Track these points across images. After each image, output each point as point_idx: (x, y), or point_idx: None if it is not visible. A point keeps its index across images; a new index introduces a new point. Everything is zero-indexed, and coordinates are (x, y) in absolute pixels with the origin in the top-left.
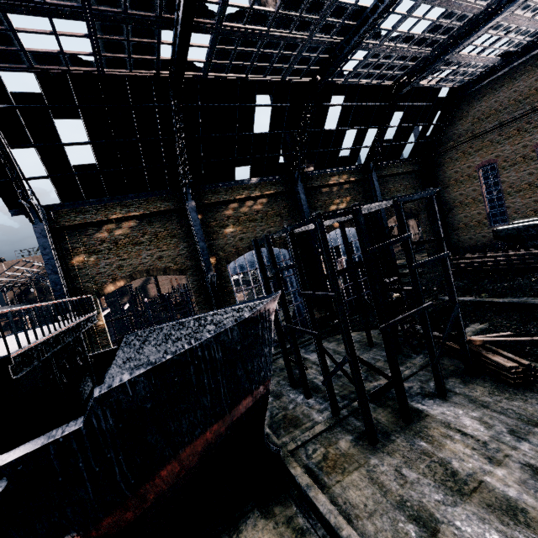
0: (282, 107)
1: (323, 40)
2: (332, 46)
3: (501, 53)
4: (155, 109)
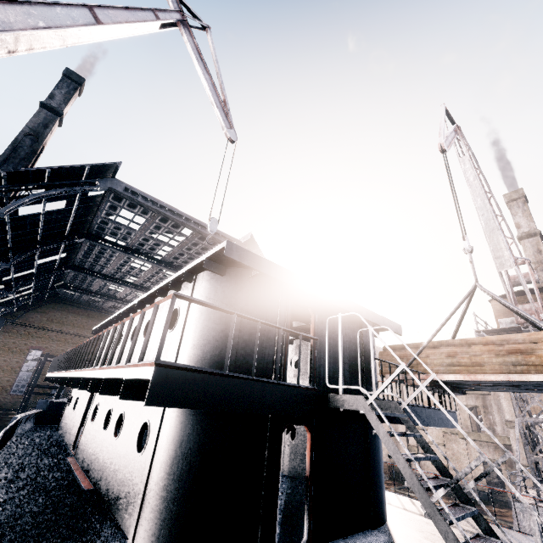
0: (56, 261)
1: (110, 271)
2: (104, 272)
3: (89, 302)
4: (65, 228)
